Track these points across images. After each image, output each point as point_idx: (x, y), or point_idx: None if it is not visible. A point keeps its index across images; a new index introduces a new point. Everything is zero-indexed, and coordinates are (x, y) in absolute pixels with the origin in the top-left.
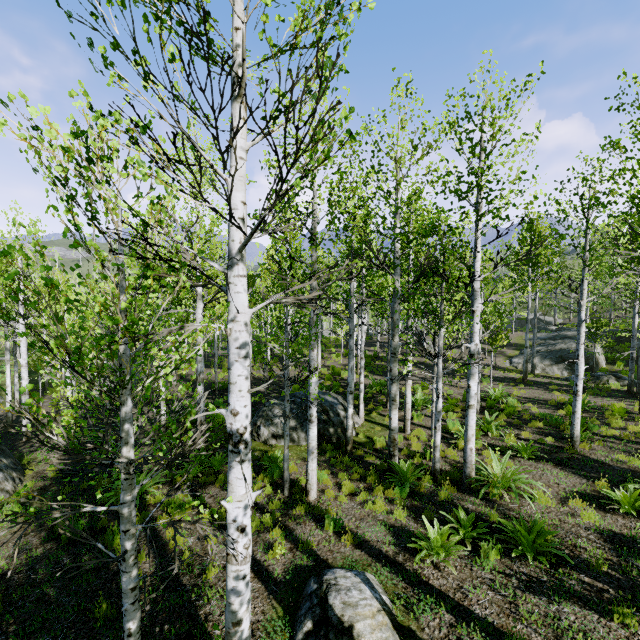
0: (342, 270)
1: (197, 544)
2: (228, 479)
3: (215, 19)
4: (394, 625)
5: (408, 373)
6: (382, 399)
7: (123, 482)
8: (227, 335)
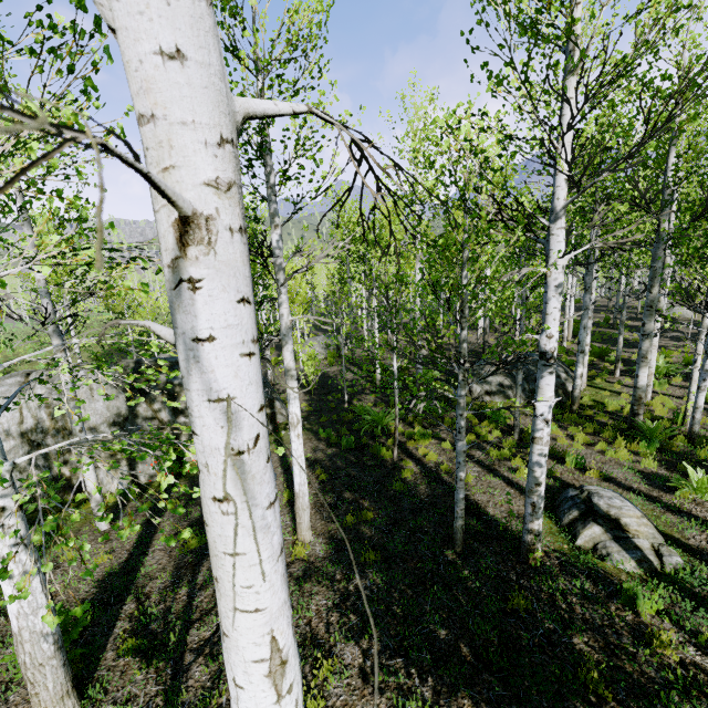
0: (595, 216)
1: (447, 461)
2: (538, 386)
3: (566, 5)
4: (657, 530)
5: (670, 327)
6: (606, 366)
7: (460, 382)
8: (547, 277)
